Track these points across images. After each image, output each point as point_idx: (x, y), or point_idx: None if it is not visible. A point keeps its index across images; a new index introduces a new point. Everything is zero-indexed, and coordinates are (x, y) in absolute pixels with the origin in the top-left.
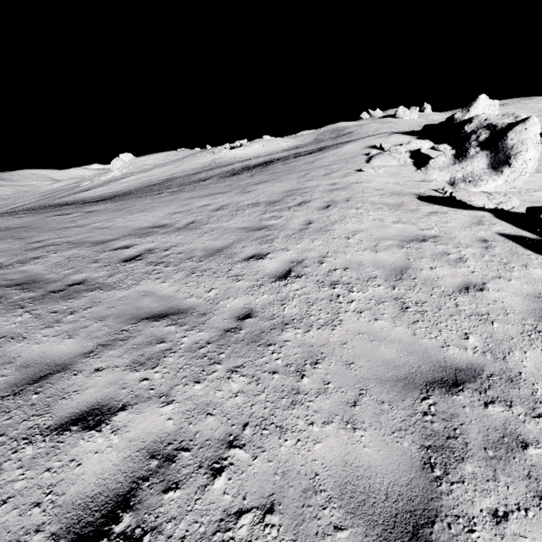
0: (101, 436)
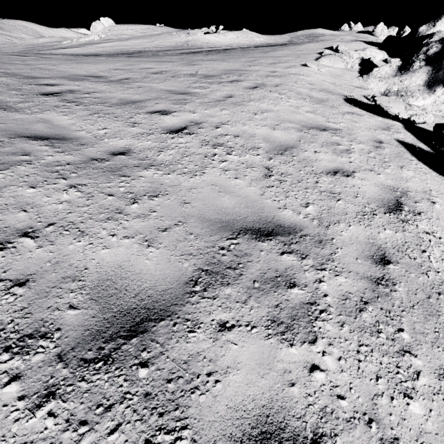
0: None
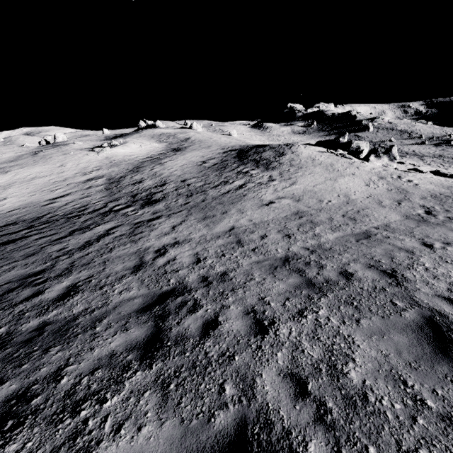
0: None
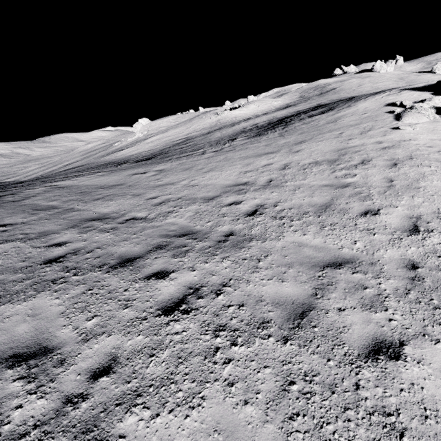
0: (412, 366)
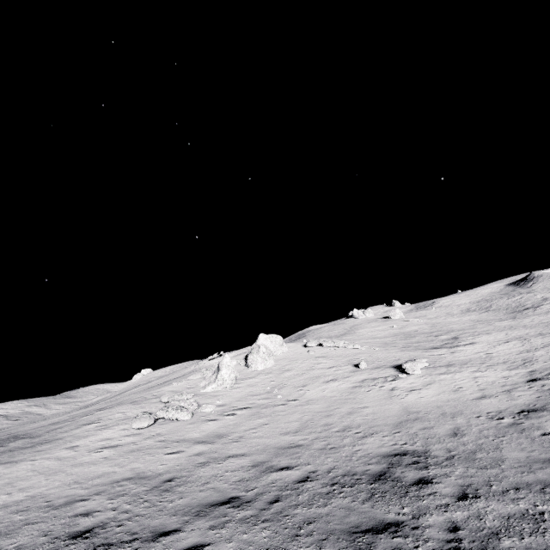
0: None
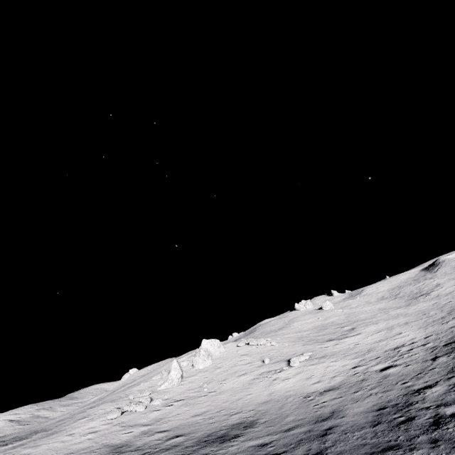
0: None
